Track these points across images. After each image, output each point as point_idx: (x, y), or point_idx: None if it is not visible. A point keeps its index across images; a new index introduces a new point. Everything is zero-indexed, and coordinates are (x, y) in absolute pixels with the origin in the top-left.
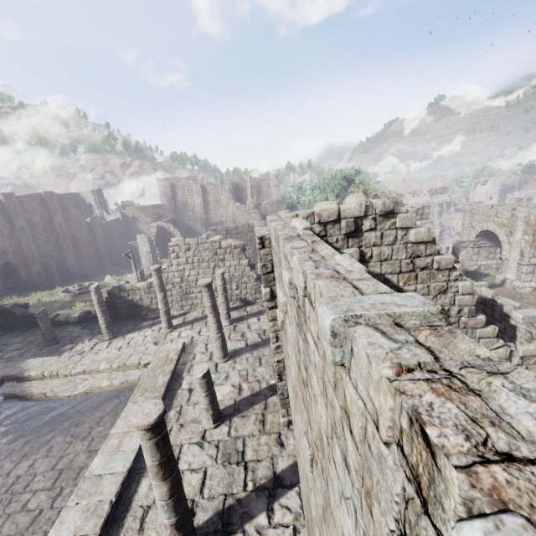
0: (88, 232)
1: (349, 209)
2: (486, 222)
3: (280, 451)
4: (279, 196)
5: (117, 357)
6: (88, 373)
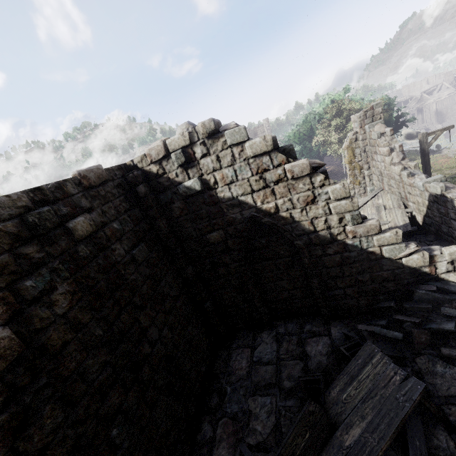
0: None
1: (174, 141)
2: None
3: None
4: None
5: None
6: None
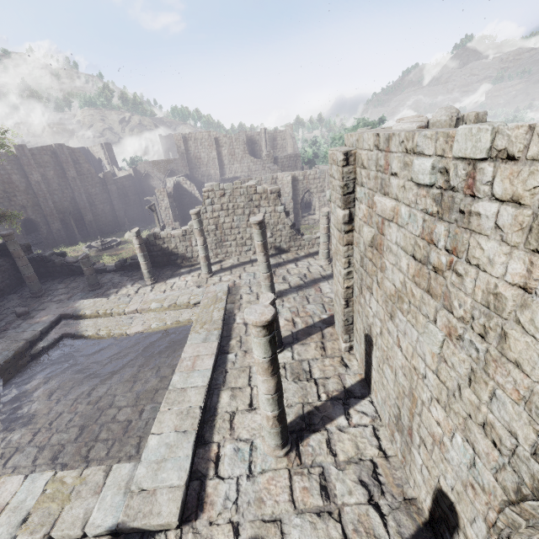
0: (102, 188)
1: (439, 123)
2: None
3: (346, 371)
4: (296, 149)
5: (166, 297)
6: (140, 312)
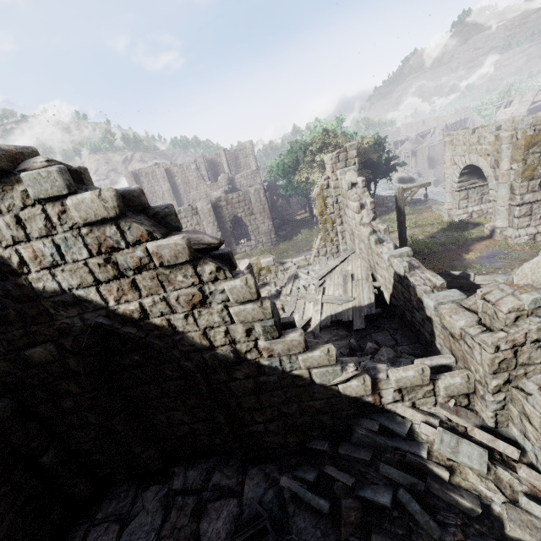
0: None
1: None
2: (468, 154)
3: None
4: (253, 166)
5: None
6: None
